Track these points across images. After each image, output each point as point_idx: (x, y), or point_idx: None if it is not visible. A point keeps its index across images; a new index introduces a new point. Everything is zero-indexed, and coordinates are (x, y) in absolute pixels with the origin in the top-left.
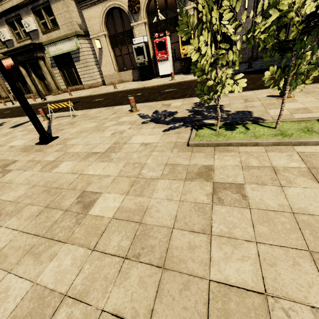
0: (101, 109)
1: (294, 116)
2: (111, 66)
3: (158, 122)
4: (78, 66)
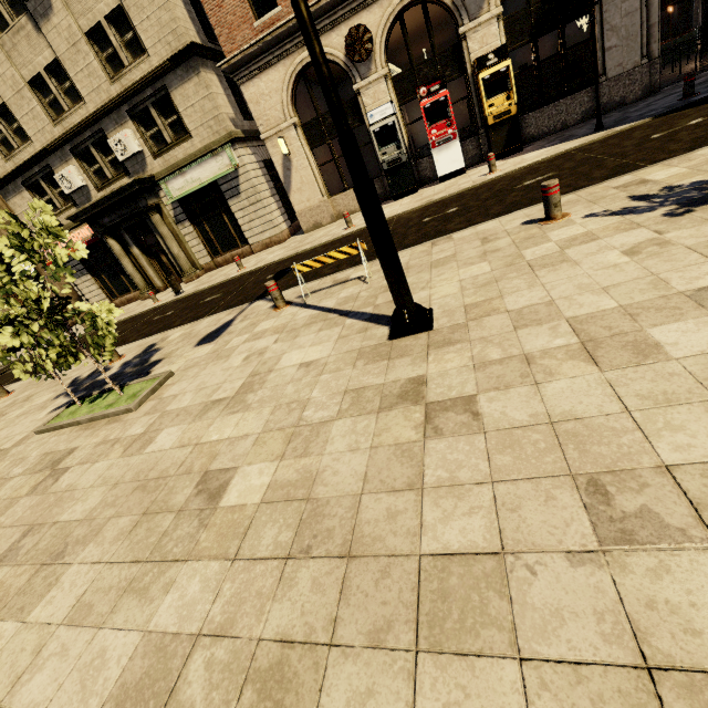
0: (417, 250)
1: None
2: (313, 188)
3: None
4: (236, 207)
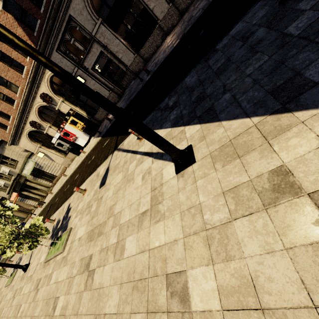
0: None
1: (72, 223)
2: (59, 157)
3: (52, 237)
4: (45, 170)
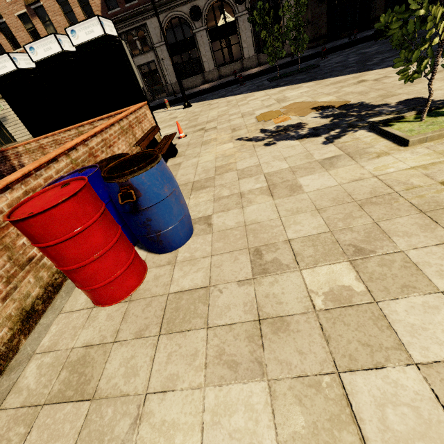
0: None
1: None
2: None
3: None
4: (7, 125)
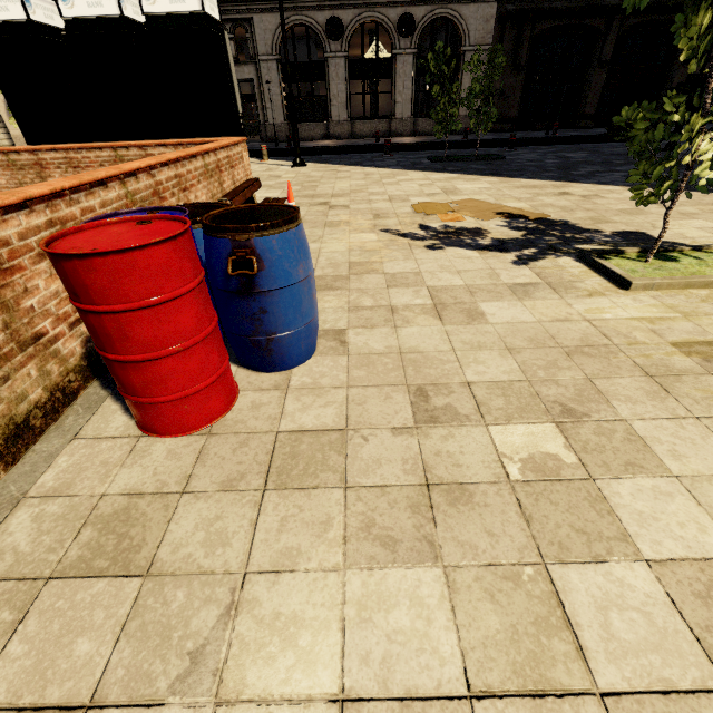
0: None
1: None
2: None
3: None
4: None
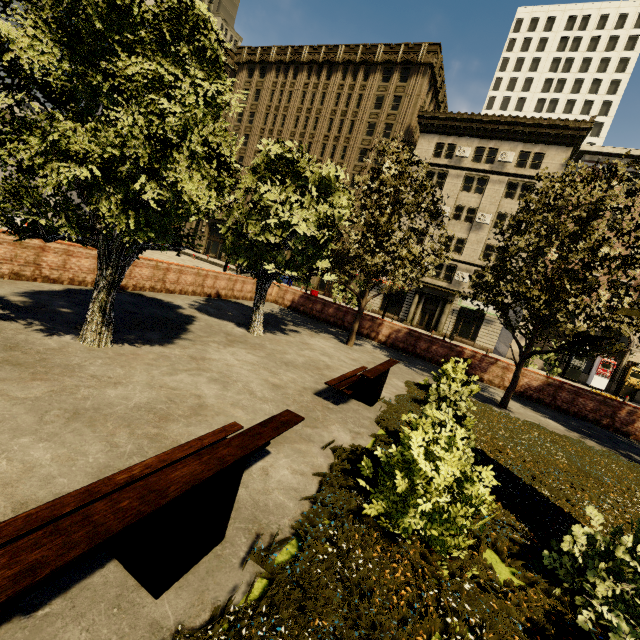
0: None
1: None
2: None
3: None
4: (484, 327)
